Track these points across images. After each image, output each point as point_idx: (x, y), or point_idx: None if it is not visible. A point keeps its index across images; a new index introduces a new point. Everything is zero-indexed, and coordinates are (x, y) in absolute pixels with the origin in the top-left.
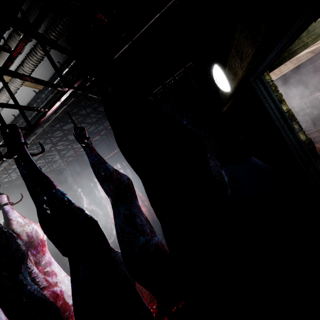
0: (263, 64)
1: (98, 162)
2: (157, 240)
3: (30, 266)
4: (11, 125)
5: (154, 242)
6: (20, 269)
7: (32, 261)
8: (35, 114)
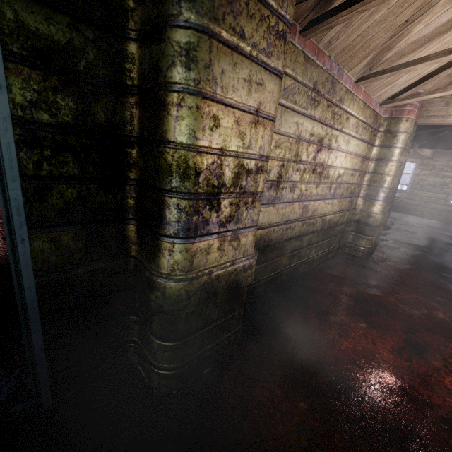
0: None
1: None
2: None
3: None
4: None
5: None
6: None
7: None
8: None
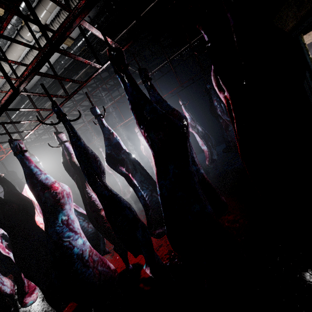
0: (309, 19)
1: (160, 100)
2: (203, 172)
3: (89, 192)
4: (118, 48)
5: (201, 172)
6: (105, 179)
7: (90, 189)
8: (60, 73)
